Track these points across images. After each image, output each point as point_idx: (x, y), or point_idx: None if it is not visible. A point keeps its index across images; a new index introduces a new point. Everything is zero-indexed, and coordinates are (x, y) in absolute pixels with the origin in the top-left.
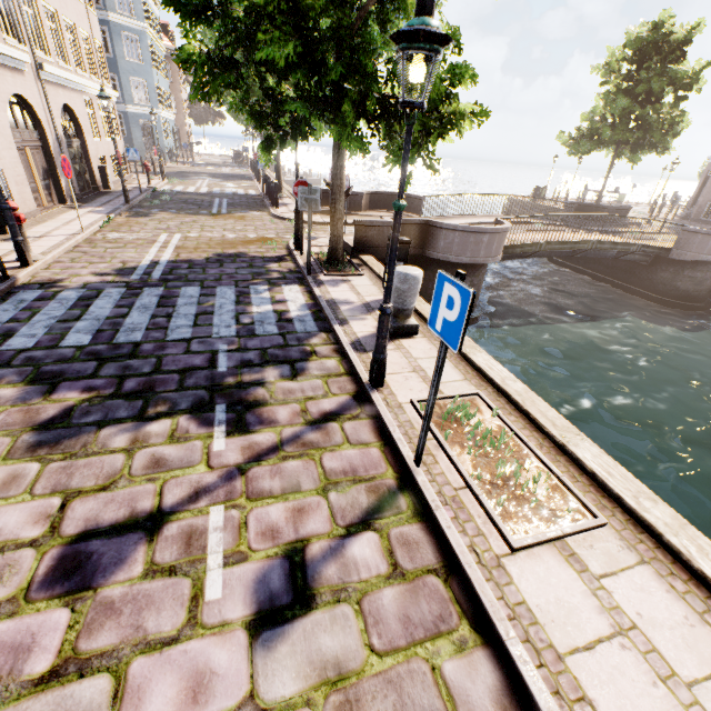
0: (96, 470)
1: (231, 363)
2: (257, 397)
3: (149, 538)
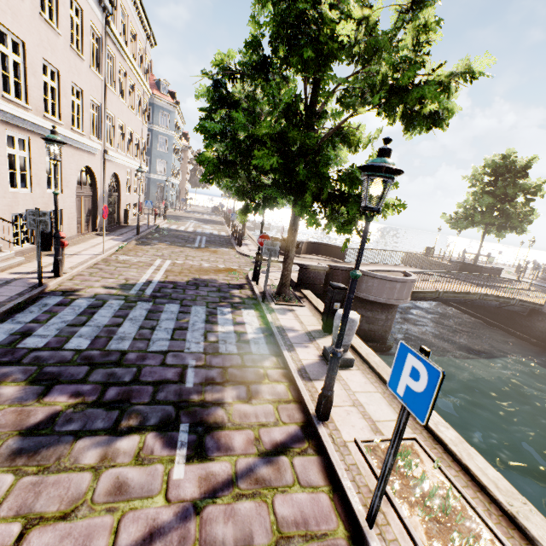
0: (62, 490)
1: (197, 379)
2: (216, 418)
3: None
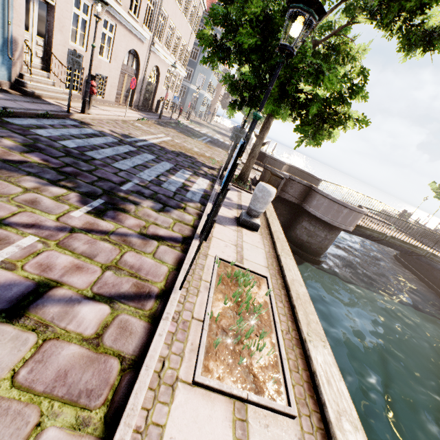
0: None
1: (131, 188)
2: (126, 207)
3: None
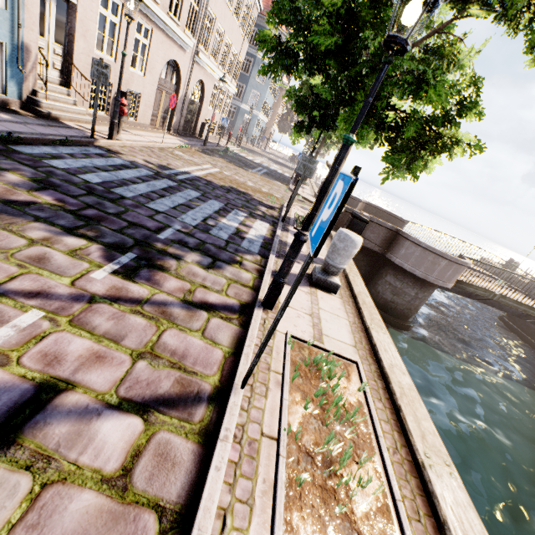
0: None
1: (171, 237)
2: (165, 263)
3: None
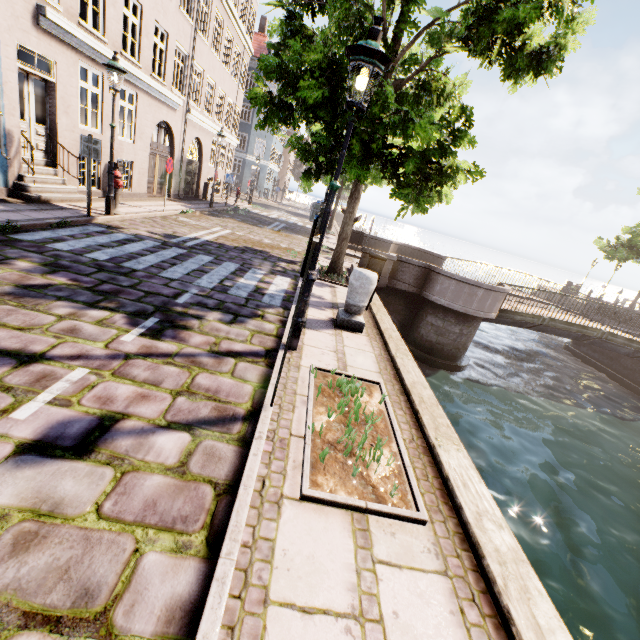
0: (28, 318)
1: (190, 300)
2: (188, 323)
3: (16, 365)
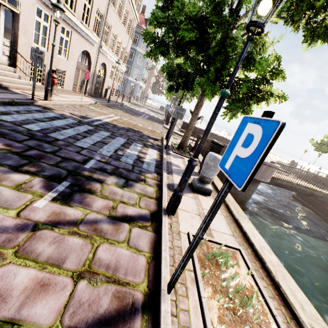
0: None
1: (94, 166)
2: (92, 187)
3: None
